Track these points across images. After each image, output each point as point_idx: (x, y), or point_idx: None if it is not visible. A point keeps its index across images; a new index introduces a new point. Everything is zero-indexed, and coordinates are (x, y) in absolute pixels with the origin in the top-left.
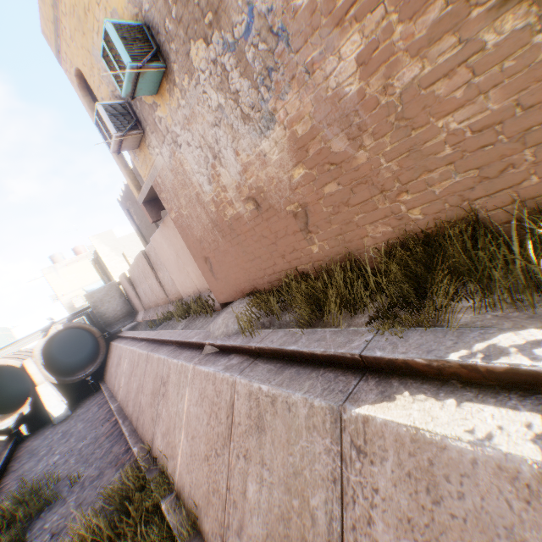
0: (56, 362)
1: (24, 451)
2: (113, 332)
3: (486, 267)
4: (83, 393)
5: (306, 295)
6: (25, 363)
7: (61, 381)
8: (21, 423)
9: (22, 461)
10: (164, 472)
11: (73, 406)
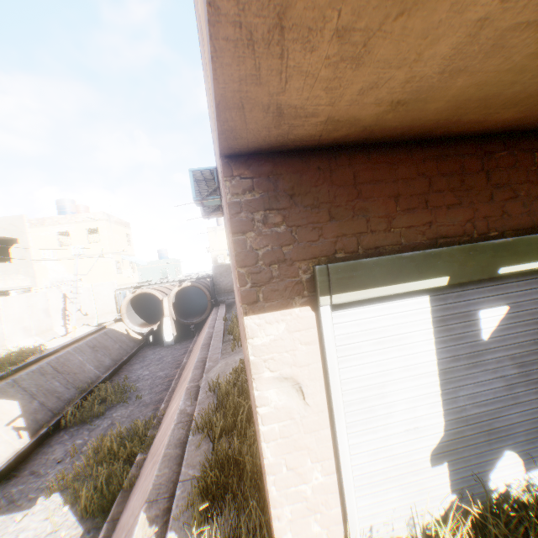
0: (187, 300)
1: (142, 354)
2: (219, 300)
3: (195, 504)
4: (187, 333)
5: (213, 409)
6: (163, 299)
7: (177, 319)
8: (150, 334)
9: (137, 360)
10: (154, 437)
11: (178, 339)
